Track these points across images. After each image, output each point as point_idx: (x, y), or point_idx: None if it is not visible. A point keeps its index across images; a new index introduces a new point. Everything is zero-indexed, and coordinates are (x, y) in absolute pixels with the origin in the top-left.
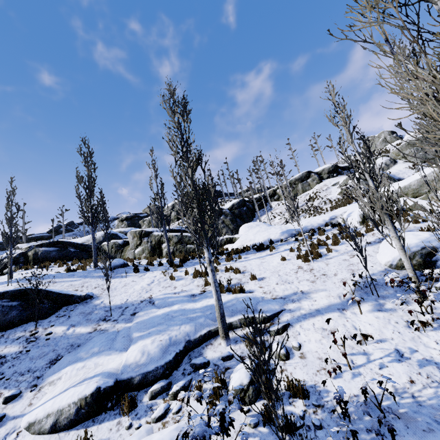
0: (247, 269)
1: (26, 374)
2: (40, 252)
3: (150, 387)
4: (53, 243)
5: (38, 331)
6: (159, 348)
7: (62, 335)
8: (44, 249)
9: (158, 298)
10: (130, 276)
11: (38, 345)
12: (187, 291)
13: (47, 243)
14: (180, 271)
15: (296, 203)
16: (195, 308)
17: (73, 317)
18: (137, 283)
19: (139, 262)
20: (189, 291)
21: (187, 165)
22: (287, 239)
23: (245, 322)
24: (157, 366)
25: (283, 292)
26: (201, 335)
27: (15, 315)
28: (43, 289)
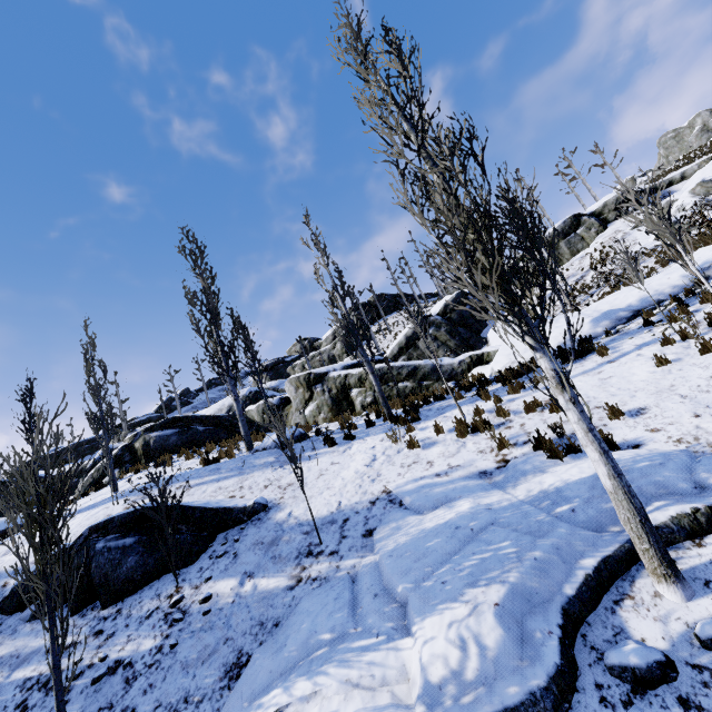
0: None
1: (182, 710)
2: (153, 440)
3: None
4: (170, 421)
5: (184, 593)
6: (502, 628)
7: (234, 599)
8: (157, 435)
9: (405, 490)
10: (322, 455)
11: (190, 629)
12: (464, 467)
13: (160, 424)
14: (420, 430)
15: (566, 277)
16: (515, 502)
17: (244, 554)
18: (343, 466)
19: (327, 426)
20: (469, 467)
21: (432, 169)
22: (616, 329)
23: (696, 523)
24: (530, 690)
25: None
26: (589, 575)
27: (134, 564)
28: (175, 504)
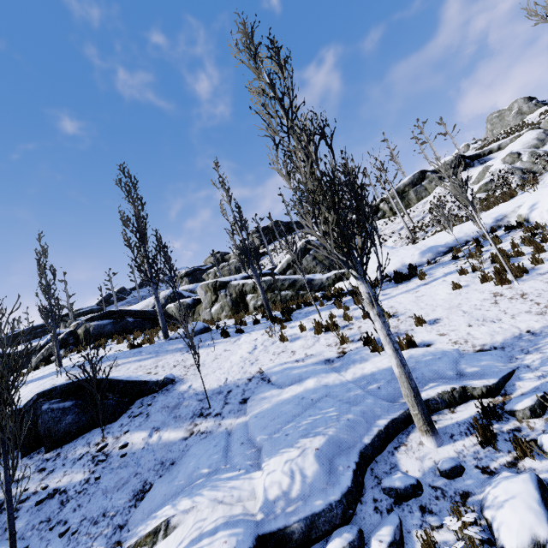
0: (397, 310)
1: (101, 521)
2: (92, 328)
3: (323, 542)
4: (106, 313)
5: (107, 442)
6: (318, 464)
7: (144, 446)
8: (96, 324)
9: (273, 371)
10: (219, 344)
11: (110, 467)
12: (315, 356)
13: (99, 315)
14: (290, 328)
15: (412, 217)
16: (344, 381)
17: (154, 415)
18: (232, 353)
19: (225, 322)
20: (319, 356)
21: (297, 145)
22: (435, 260)
23: (452, 397)
24: (329, 502)
25: (492, 338)
26: (381, 430)
27: (71, 421)
28: (104, 378)
